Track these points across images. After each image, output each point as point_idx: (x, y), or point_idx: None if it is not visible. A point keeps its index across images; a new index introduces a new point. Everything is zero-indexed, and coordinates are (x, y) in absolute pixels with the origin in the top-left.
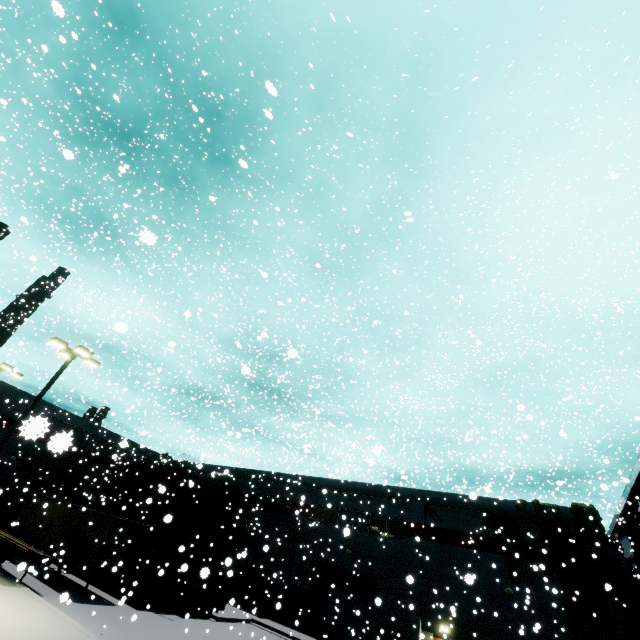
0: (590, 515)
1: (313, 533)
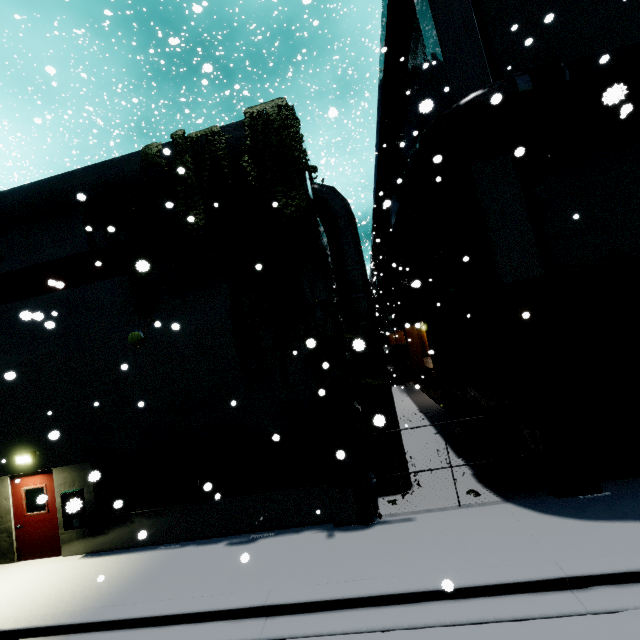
0: (277, 119)
1: None
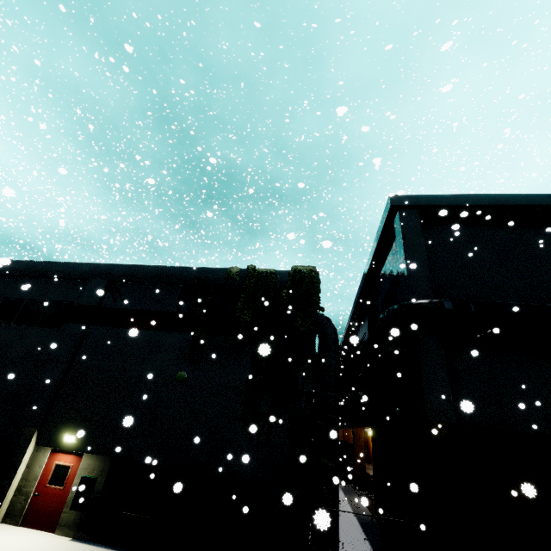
0: (309, 276)
1: None
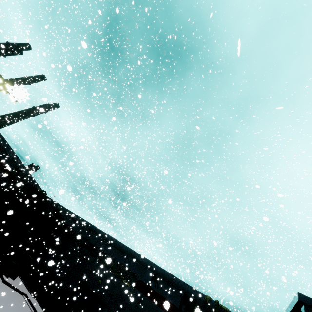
0: None
1: (88, 262)
